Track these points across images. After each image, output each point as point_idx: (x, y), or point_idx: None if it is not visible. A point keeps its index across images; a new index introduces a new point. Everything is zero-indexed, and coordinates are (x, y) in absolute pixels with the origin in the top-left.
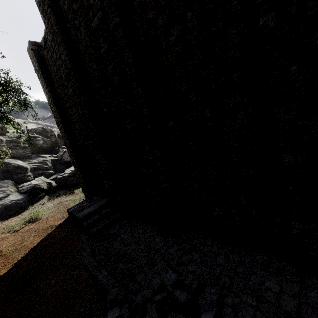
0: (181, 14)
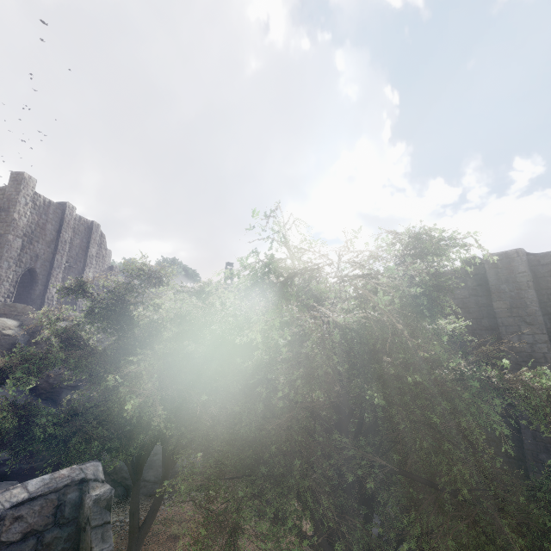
0: None
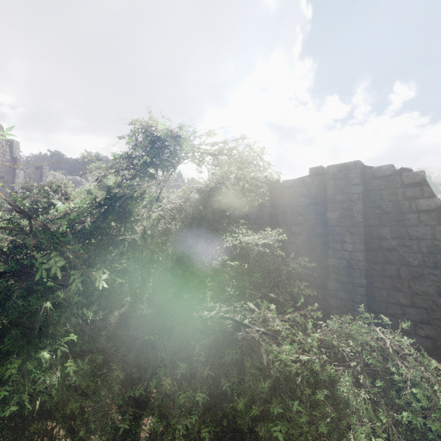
0: (440, 325)
